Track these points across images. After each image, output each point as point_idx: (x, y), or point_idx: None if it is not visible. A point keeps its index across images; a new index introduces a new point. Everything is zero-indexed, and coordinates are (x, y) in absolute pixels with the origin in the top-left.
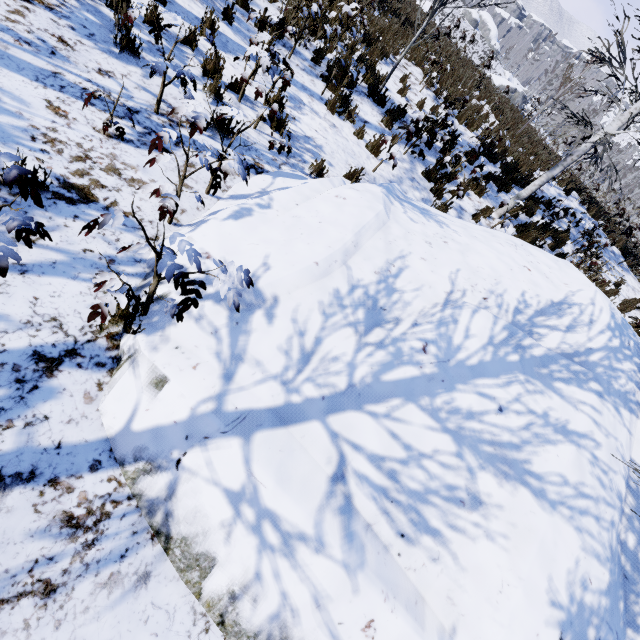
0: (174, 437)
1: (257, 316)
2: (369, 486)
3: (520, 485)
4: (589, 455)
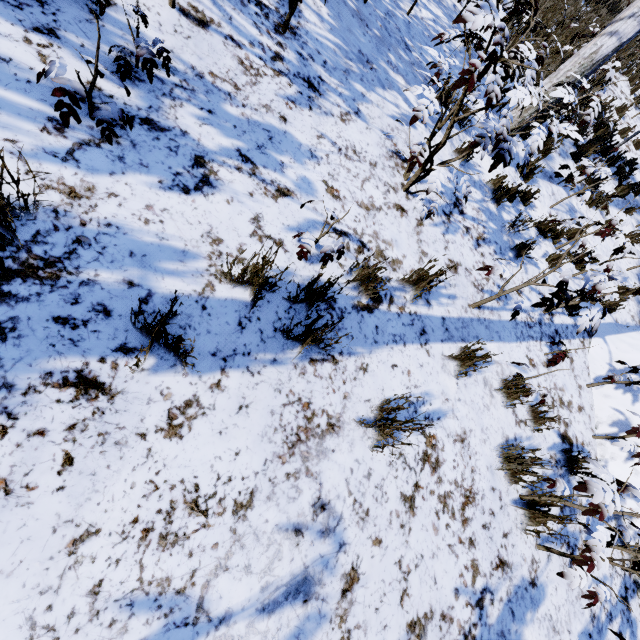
0: None
1: None
2: None
3: None
4: None
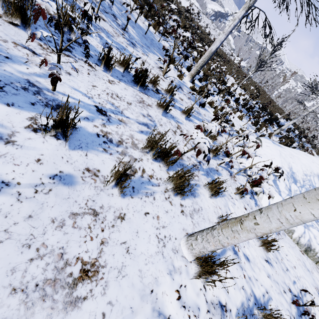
0: None
1: (277, 181)
2: None
3: None
4: None
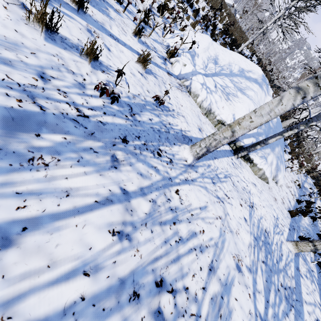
0: (189, 75)
1: (196, 57)
2: (220, 90)
3: (244, 95)
4: (256, 95)
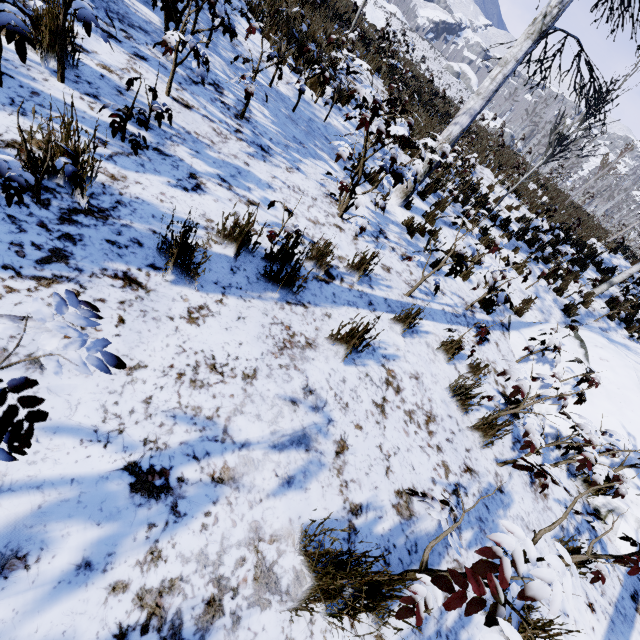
0: None
1: None
2: None
3: None
4: None
